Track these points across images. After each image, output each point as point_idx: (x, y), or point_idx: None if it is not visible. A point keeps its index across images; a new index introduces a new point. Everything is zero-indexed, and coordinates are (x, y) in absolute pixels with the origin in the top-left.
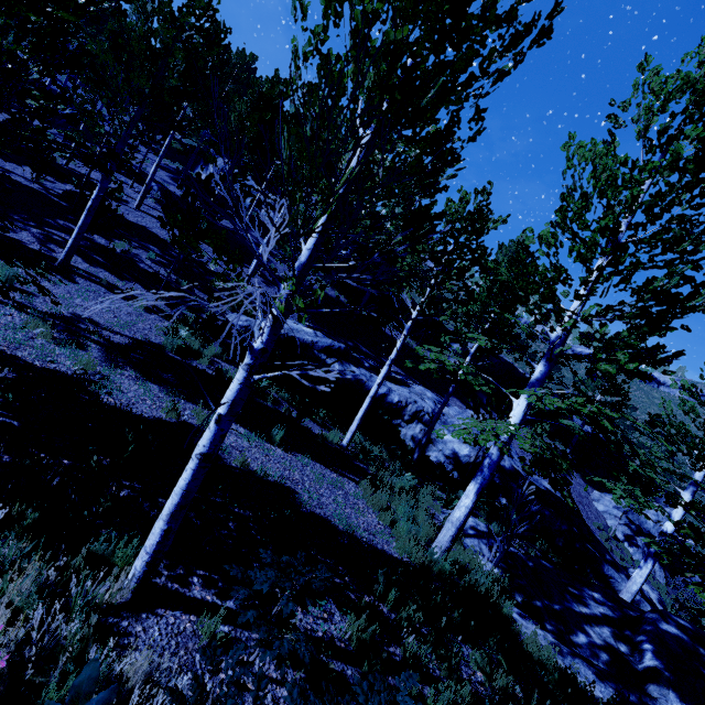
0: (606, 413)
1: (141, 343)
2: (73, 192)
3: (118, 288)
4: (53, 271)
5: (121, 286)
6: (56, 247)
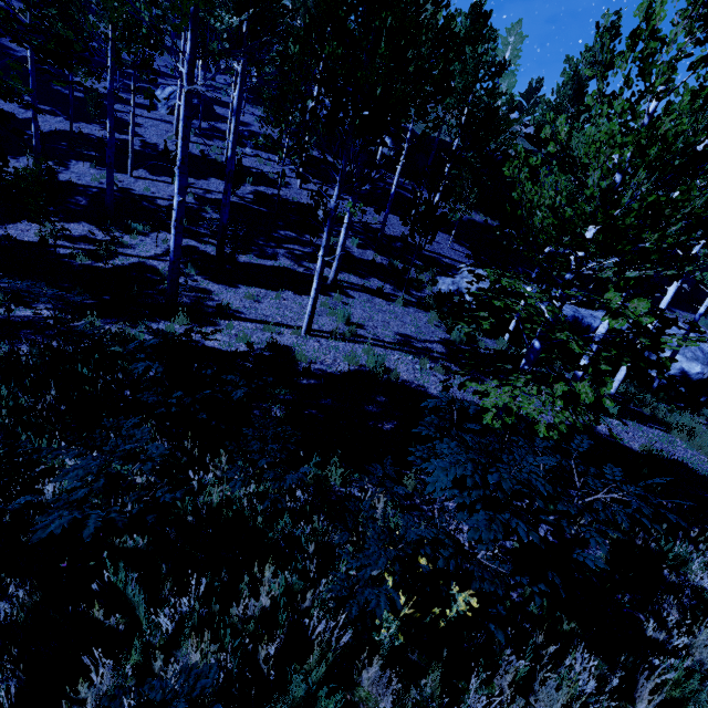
0: None
1: (446, 345)
2: (262, 194)
3: (370, 289)
4: (334, 292)
5: (370, 286)
6: (307, 263)
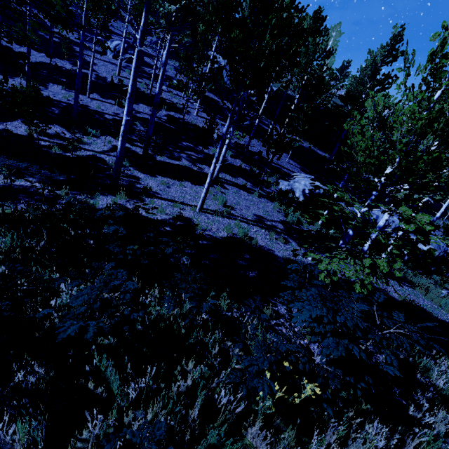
0: None
1: (284, 224)
2: (172, 117)
3: (238, 184)
4: (216, 184)
5: (238, 183)
6: (199, 164)
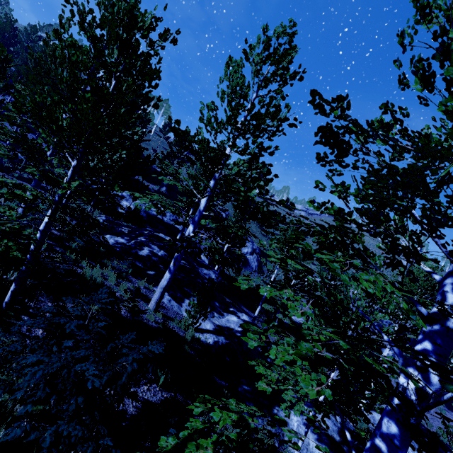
0: (219, 204)
1: None
2: None
3: None
4: None
5: None
6: None
